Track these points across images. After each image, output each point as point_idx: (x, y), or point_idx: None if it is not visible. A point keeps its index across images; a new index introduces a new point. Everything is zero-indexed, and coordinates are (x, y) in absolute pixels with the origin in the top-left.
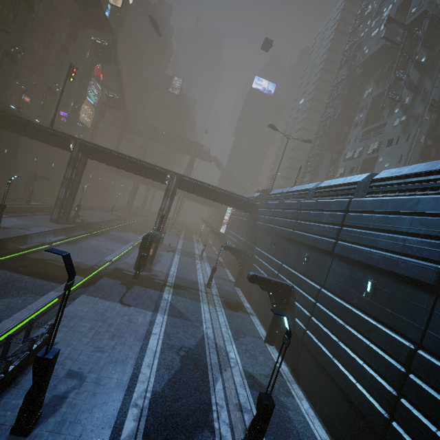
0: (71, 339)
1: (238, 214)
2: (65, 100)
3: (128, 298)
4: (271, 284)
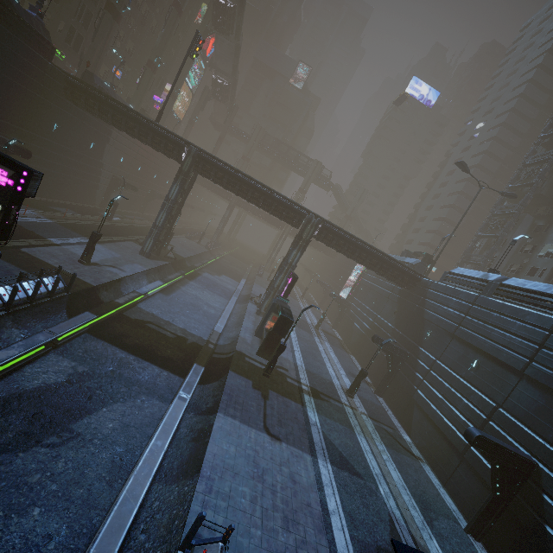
0: (237, 533)
1: (375, 279)
2: (161, 80)
3: (272, 422)
4: (503, 454)
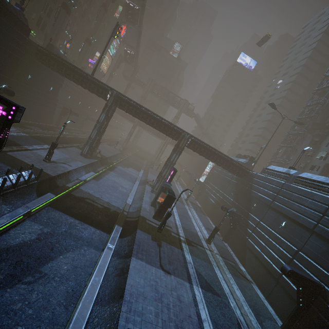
0: None
1: (221, 171)
2: (93, 50)
3: (165, 261)
4: (304, 281)
